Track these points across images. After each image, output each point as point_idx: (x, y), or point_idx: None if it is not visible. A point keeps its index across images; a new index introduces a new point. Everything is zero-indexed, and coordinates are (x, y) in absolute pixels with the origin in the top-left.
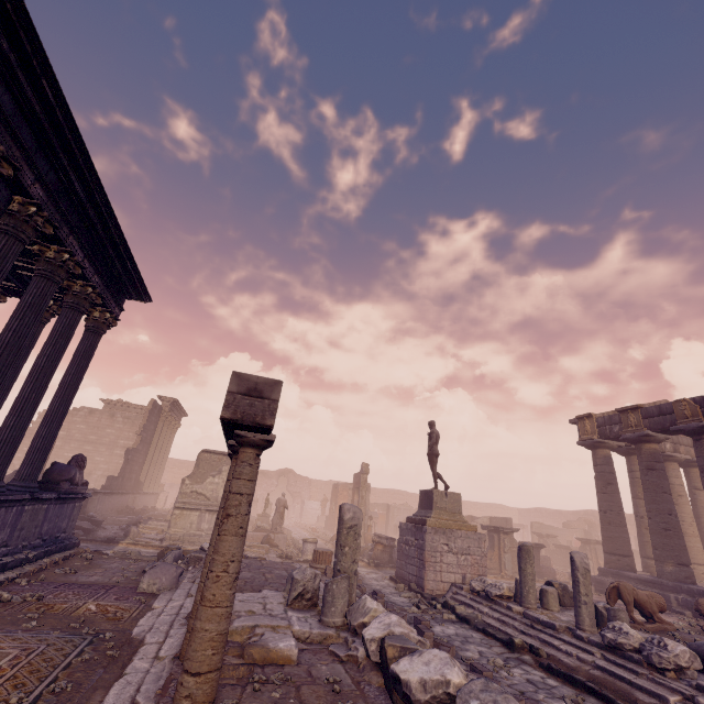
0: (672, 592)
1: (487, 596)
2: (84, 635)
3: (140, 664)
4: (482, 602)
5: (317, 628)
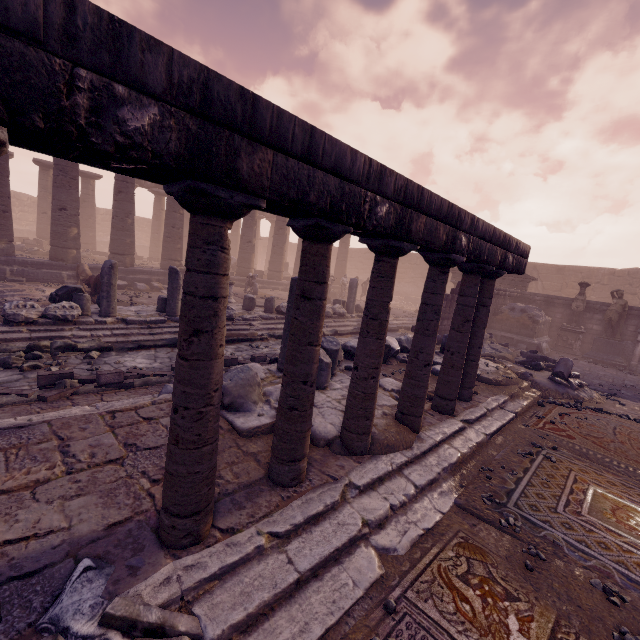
0: (2, 265)
1: (58, 321)
2: (519, 516)
3: (473, 435)
4: (64, 328)
5: (345, 377)
